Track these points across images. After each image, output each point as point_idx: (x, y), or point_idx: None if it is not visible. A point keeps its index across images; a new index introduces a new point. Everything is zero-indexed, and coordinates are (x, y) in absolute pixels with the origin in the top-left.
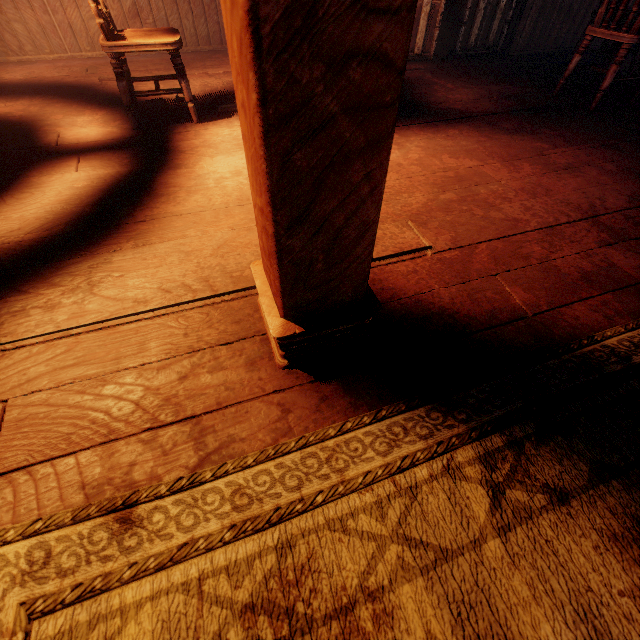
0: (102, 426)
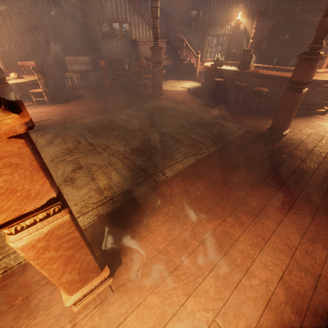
0: None
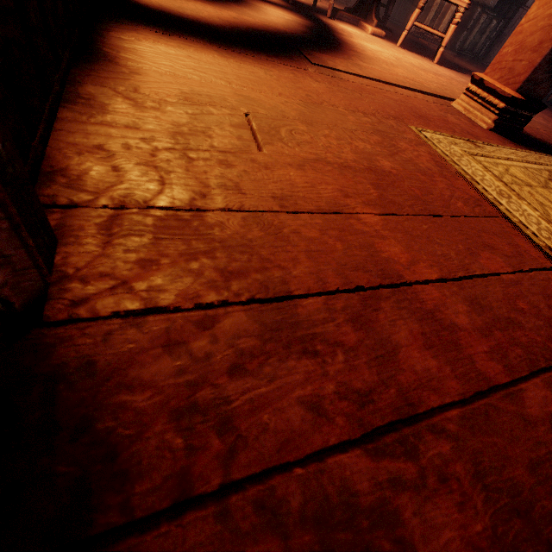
0: (424, 117)
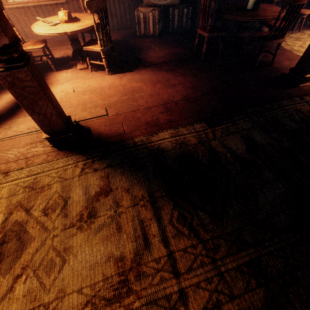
0: (6, 159)
